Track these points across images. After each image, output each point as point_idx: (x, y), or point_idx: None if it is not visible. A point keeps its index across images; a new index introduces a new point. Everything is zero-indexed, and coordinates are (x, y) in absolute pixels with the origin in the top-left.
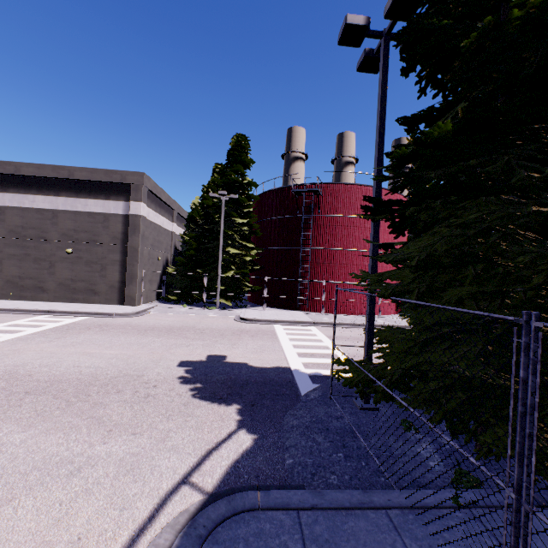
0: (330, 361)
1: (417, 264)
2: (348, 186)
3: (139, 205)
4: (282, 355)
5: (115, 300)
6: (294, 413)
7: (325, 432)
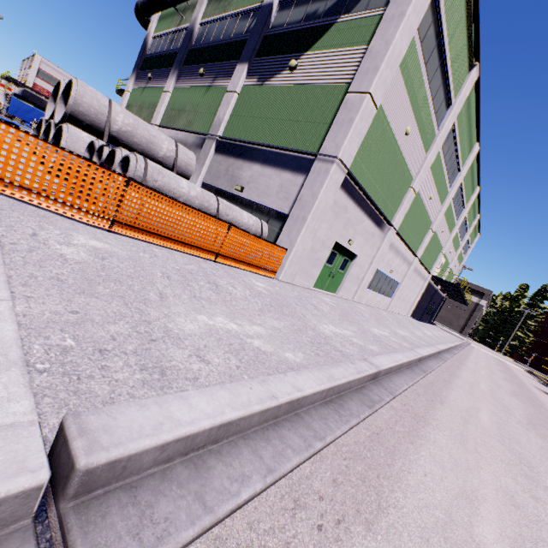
0: None
1: None
2: None
3: (484, 302)
4: None
5: (457, 330)
6: None
7: None
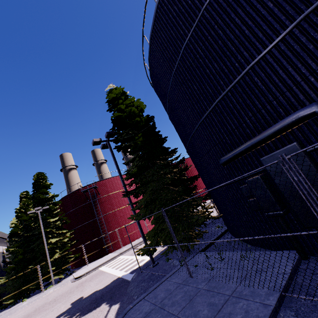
0: (136, 262)
1: (144, 206)
2: (109, 179)
3: None
4: (112, 276)
5: None
6: (130, 286)
7: (144, 281)
